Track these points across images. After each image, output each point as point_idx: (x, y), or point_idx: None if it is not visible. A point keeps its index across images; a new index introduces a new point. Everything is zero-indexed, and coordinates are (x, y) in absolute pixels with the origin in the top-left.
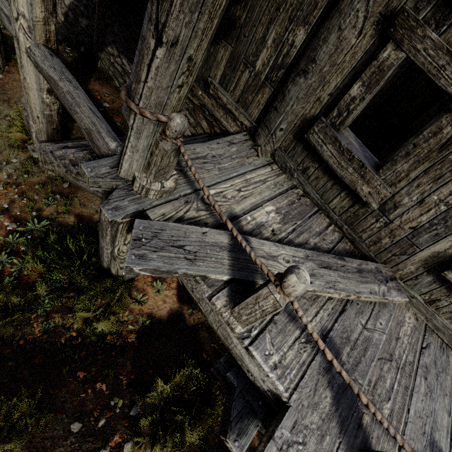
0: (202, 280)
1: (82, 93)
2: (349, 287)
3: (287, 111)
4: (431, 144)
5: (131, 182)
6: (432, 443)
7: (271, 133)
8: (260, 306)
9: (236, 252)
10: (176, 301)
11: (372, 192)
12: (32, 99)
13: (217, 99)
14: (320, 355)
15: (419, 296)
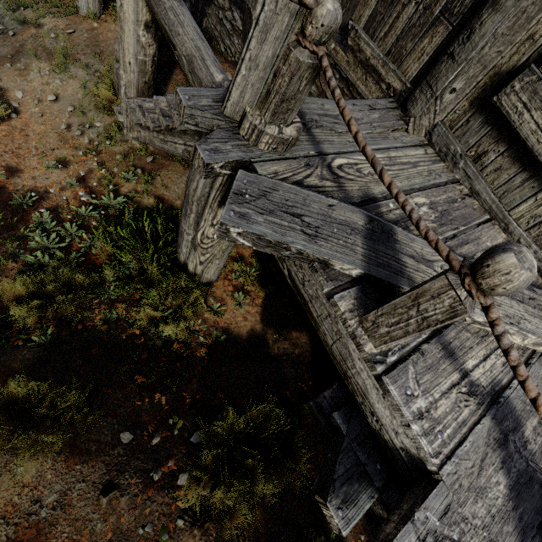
0: (321, 268)
1: (187, 12)
2: None
3: (471, 59)
4: None
5: (238, 124)
6: None
7: (435, 97)
8: (421, 311)
9: (374, 240)
10: (259, 322)
11: None
12: (126, 36)
13: (357, 53)
14: (490, 419)
15: None
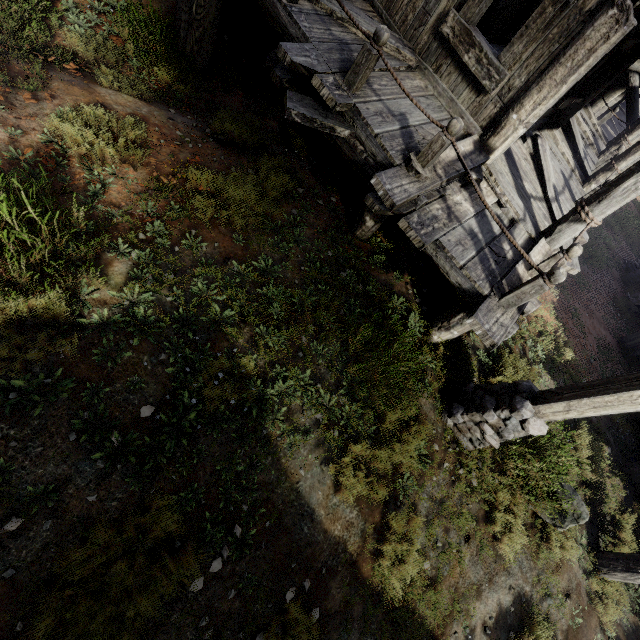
0: None
1: None
2: (371, 29)
3: None
4: None
5: None
6: (403, 114)
7: None
8: None
9: None
10: (241, 107)
11: None
12: None
13: None
14: (338, 44)
15: (430, 68)
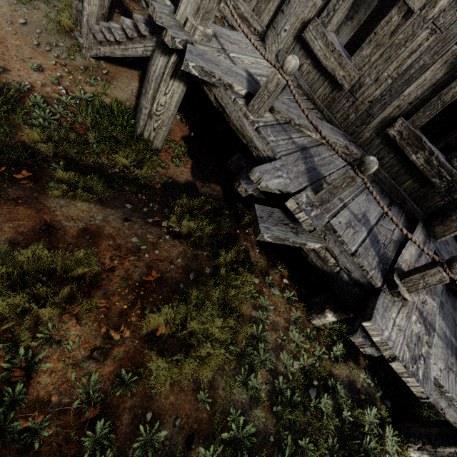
0: (229, 88)
1: None
2: (323, 131)
3: (291, 13)
4: (385, 31)
5: (183, 26)
6: (364, 215)
7: (277, 34)
8: (268, 90)
9: (251, 83)
10: (190, 176)
11: (345, 75)
12: None
13: (236, 10)
14: (300, 152)
15: None
